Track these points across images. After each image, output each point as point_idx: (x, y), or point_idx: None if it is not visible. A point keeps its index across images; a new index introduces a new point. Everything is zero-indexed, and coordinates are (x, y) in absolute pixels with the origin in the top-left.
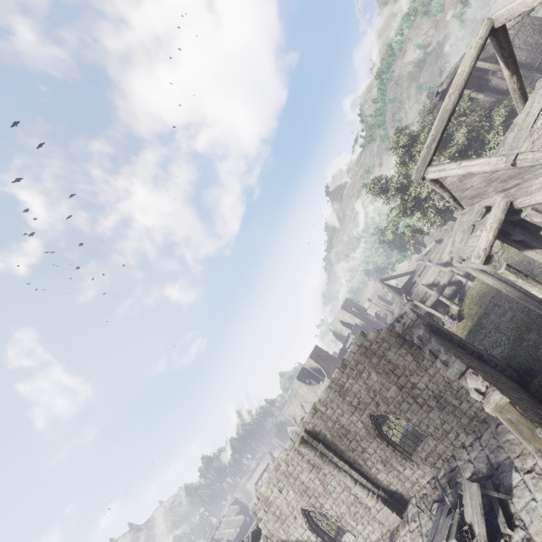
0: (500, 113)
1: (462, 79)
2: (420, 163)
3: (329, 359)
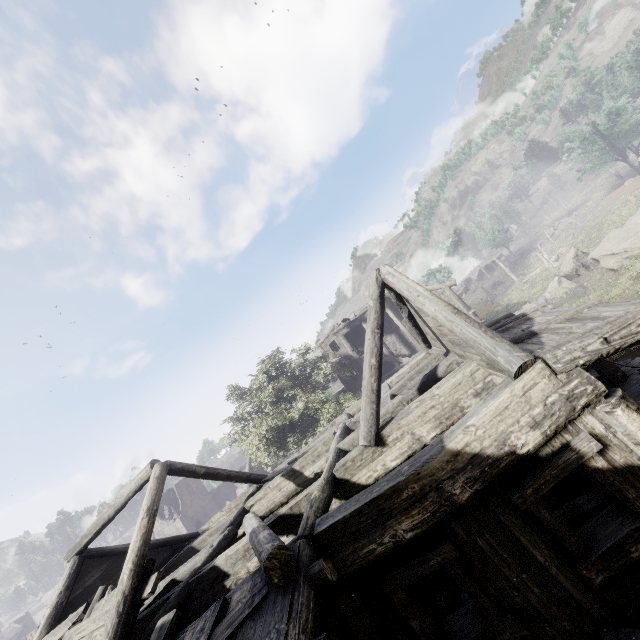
0: (331, 408)
1: (120, 501)
2: (72, 547)
3: (198, 493)
